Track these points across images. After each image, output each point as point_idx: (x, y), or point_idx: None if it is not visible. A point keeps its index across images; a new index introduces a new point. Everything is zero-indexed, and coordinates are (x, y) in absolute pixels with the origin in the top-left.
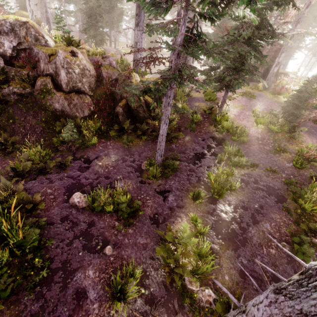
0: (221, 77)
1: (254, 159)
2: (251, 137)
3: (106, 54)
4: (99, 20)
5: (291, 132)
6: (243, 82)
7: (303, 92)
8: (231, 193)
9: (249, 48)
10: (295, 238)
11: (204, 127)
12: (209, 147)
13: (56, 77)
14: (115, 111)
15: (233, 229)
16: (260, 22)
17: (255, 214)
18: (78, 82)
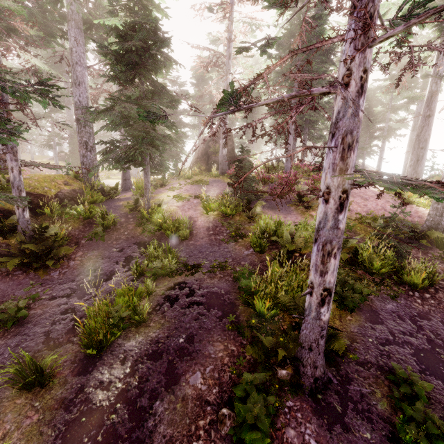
0: (128, 154)
1: (198, 258)
2: (199, 229)
3: None
4: None
5: (248, 209)
6: (147, 151)
7: (243, 162)
8: (138, 332)
9: (135, 106)
10: (240, 386)
11: (127, 230)
12: (128, 259)
13: None
14: None
15: (111, 427)
16: (153, 85)
17: (175, 361)
18: None
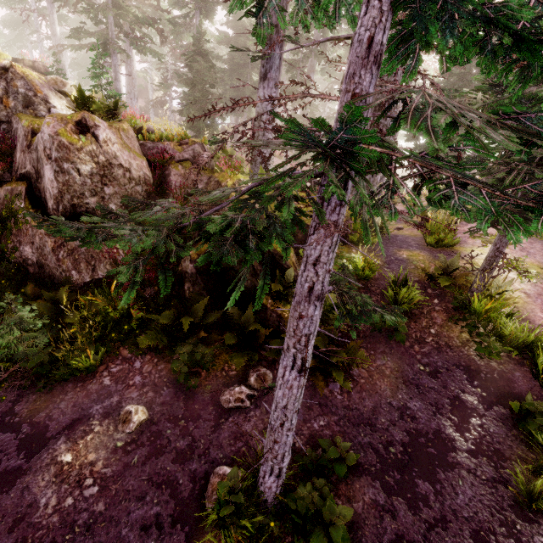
0: None
1: None
2: None
3: (188, 138)
4: (208, 91)
5: None
6: None
7: None
8: None
9: None
10: None
11: (433, 325)
12: (459, 410)
13: (38, 182)
14: (178, 269)
15: None
16: None
17: None
18: (87, 195)
